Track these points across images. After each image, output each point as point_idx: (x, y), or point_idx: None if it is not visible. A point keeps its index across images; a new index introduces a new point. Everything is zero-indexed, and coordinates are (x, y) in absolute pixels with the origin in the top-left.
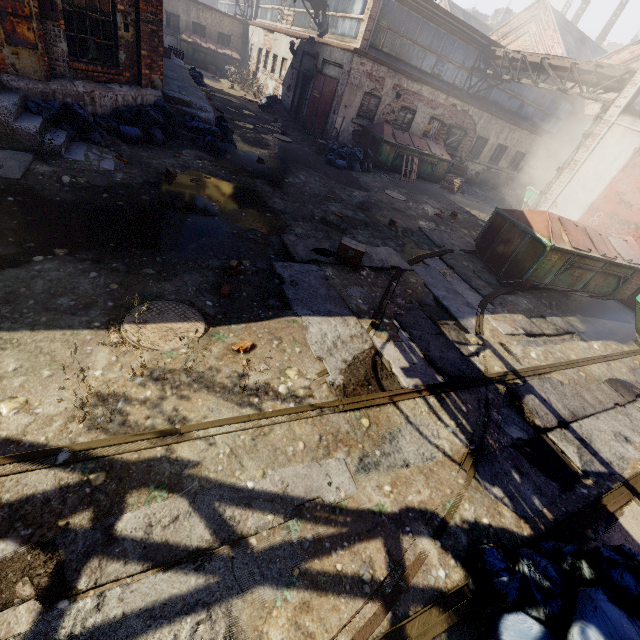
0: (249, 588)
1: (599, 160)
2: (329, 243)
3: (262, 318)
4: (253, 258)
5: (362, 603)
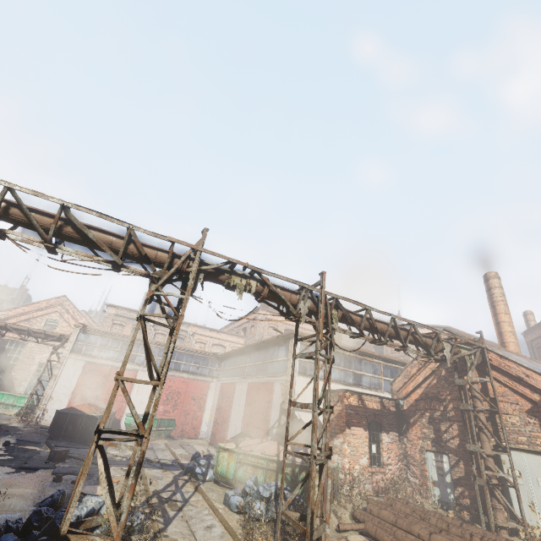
0: (181, 490)
1: (68, 372)
2: (35, 460)
3: (97, 479)
4: (43, 477)
5: (188, 483)
